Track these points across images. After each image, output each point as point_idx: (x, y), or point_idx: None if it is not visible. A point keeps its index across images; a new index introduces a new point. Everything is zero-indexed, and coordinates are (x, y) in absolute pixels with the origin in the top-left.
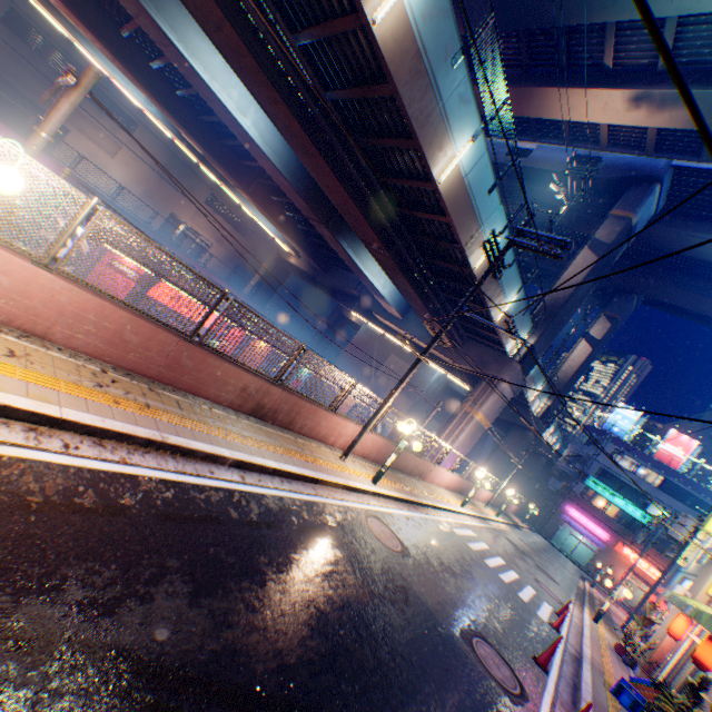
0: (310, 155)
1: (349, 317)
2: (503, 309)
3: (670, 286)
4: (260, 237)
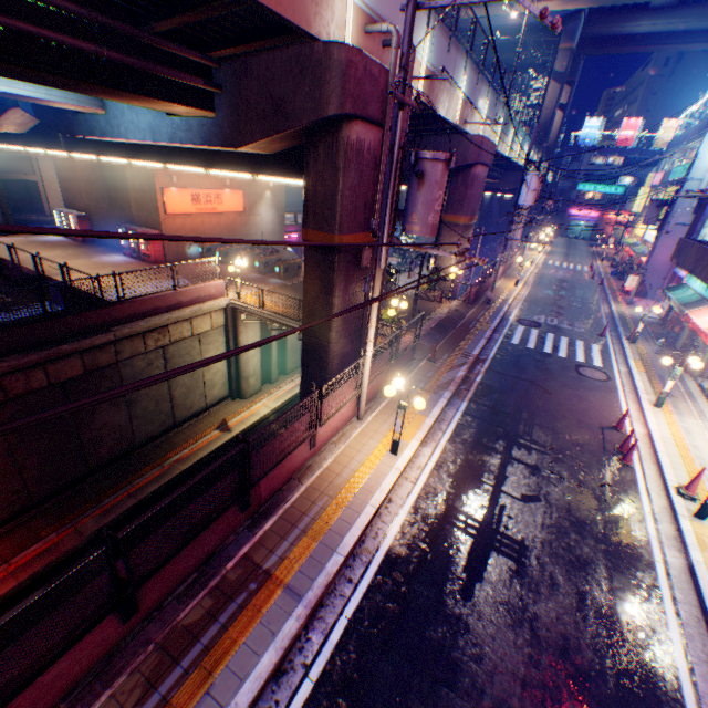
0: None
1: None
2: None
3: (602, 49)
4: None
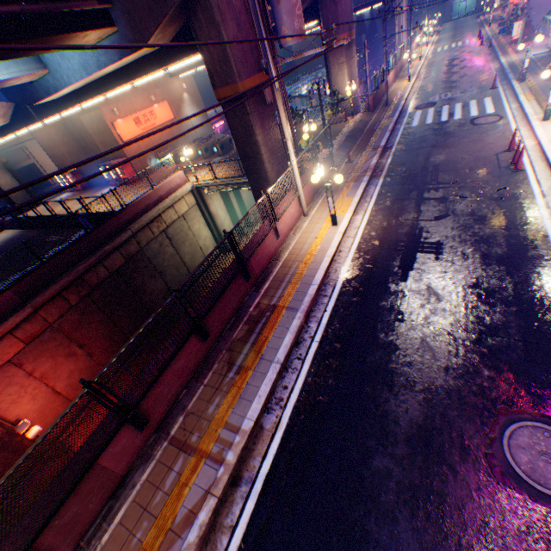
0: None
1: None
2: None
3: None
4: None
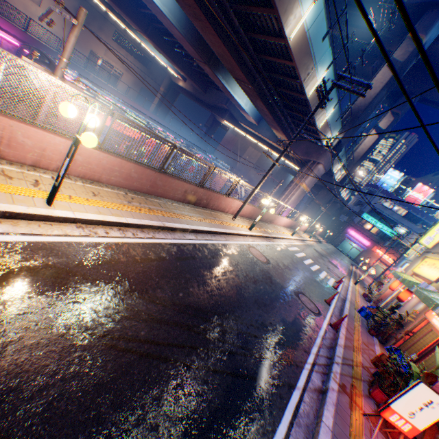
0: (200, 20)
1: (220, 122)
2: (324, 120)
3: None
4: (154, 64)
